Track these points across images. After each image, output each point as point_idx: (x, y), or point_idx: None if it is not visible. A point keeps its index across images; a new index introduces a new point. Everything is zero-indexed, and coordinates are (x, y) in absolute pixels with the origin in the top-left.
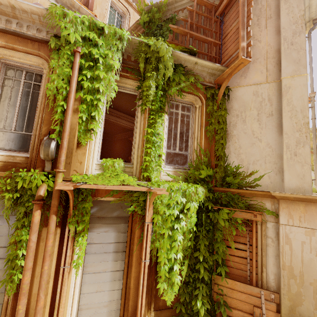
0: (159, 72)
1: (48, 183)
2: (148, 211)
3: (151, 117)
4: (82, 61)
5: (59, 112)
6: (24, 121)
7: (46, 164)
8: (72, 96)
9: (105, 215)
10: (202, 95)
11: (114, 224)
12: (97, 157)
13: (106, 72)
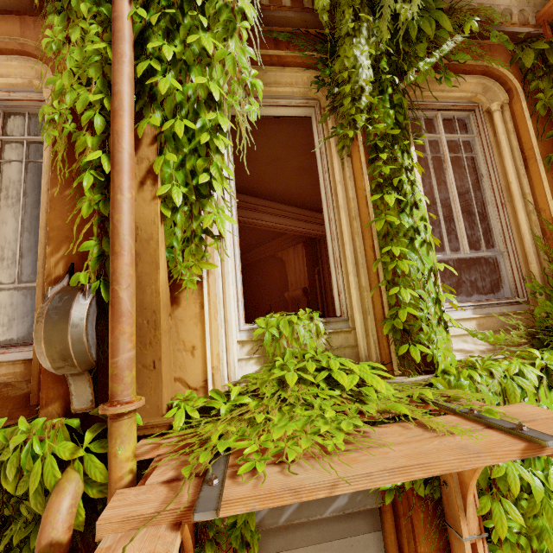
0: (379, 13)
1: (84, 465)
2: (466, 494)
3: (383, 156)
4: (139, 12)
5: (87, 187)
6: (14, 250)
7: (72, 387)
8: (123, 127)
9: (304, 518)
10: (504, 68)
11: (335, 541)
12: (237, 319)
13: (219, 37)
